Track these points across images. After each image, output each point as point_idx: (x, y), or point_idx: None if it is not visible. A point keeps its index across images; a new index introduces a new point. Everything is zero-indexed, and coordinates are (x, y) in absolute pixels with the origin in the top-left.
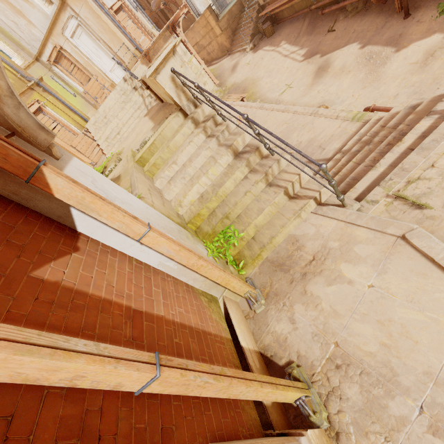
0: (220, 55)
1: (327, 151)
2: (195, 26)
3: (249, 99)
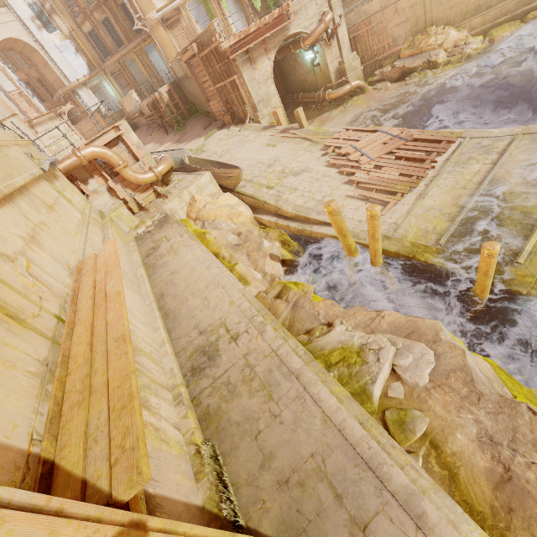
0: None
1: None
2: (88, 118)
3: None
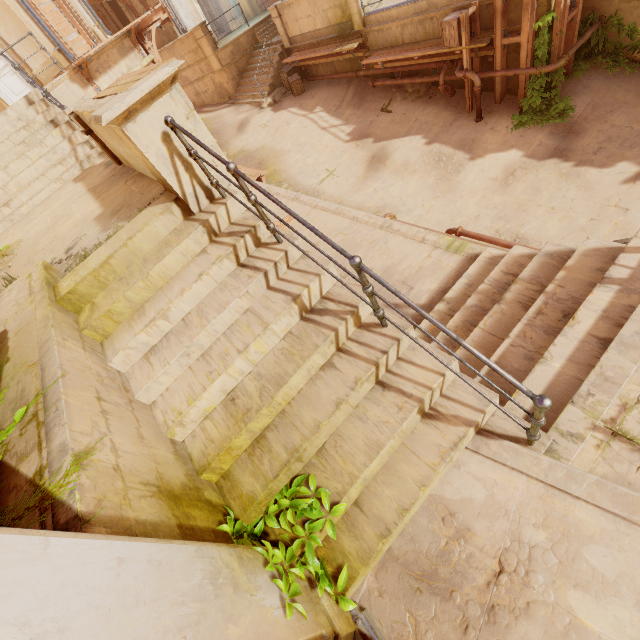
0: (217, 100)
1: (417, 292)
2: (176, 46)
3: (270, 179)
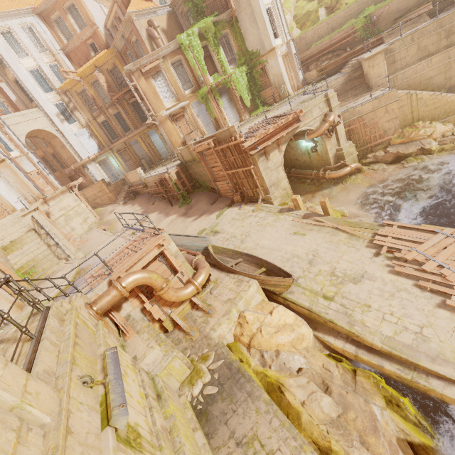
0: (109, 202)
1: None
2: (93, 186)
3: (110, 229)
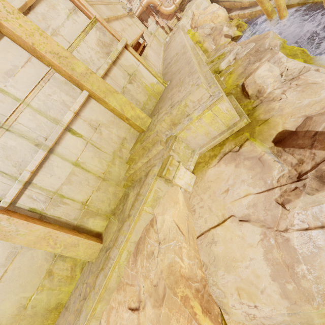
0: None
1: None
2: None
3: None
